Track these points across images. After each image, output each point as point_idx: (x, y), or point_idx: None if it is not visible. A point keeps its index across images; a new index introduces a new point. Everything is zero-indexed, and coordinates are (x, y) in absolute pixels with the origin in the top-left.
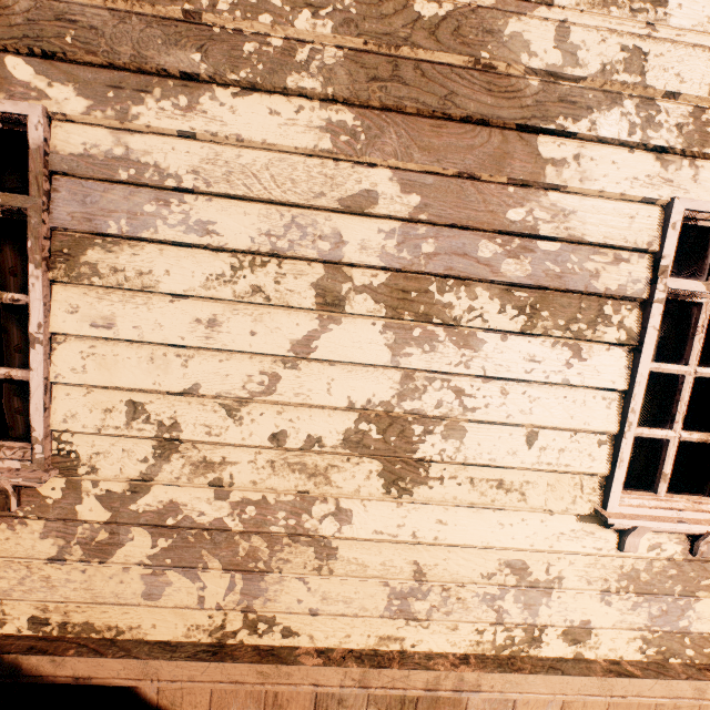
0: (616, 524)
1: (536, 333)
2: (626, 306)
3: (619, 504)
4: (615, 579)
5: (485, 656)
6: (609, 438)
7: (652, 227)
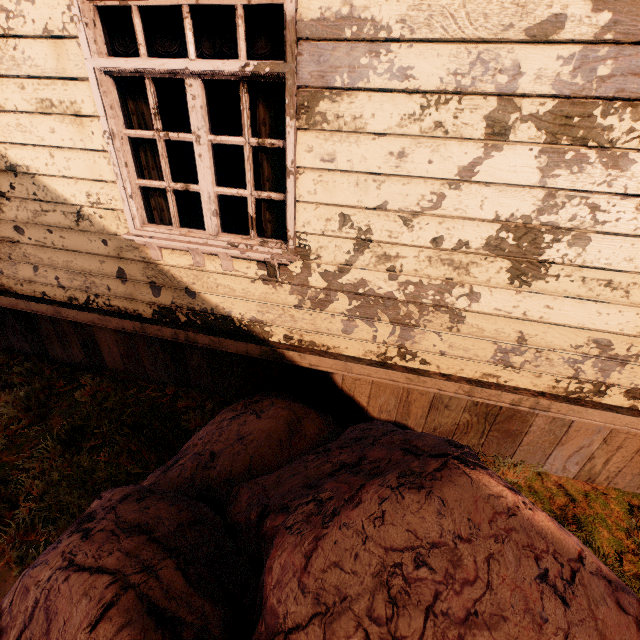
0: None
1: None
2: None
3: None
4: None
5: (557, 395)
6: None
7: None
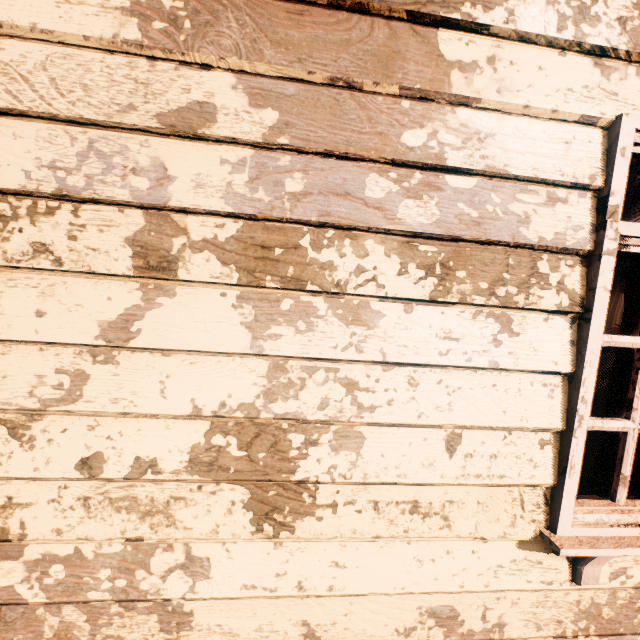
0: (571, 555)
1: (451, 300)
2: (566, 262)
3: (572, 523)
4: (571, 620)
5: None
6: (554, 436)
7: (595, 156)
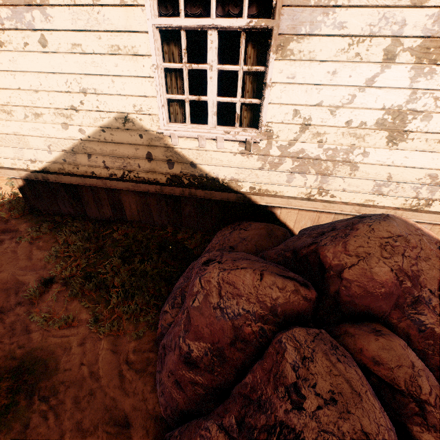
0: None
1: None
2: None
3: None
4: None
5: (405, 208)
6: None
7: None
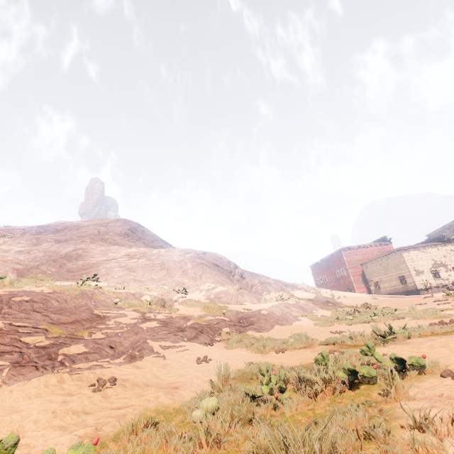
0: None
1: (450, 271)
2: (452, 270)
3: None
4: None
5: None
6: None
7: (451, 267)
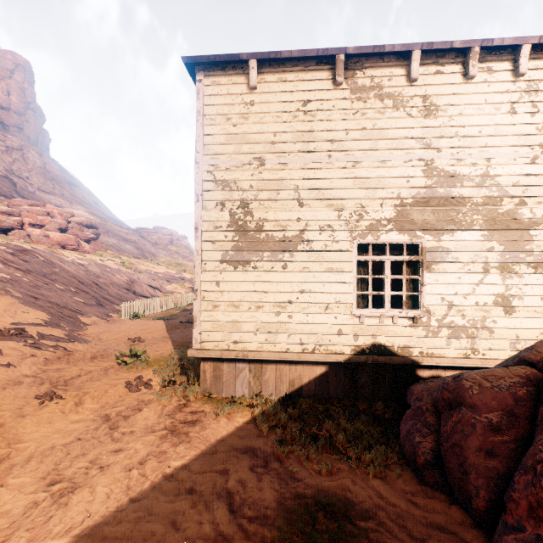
0: None
1: (537, 273)
2: None
3: None
4: None
5: None
6: None
7: None
